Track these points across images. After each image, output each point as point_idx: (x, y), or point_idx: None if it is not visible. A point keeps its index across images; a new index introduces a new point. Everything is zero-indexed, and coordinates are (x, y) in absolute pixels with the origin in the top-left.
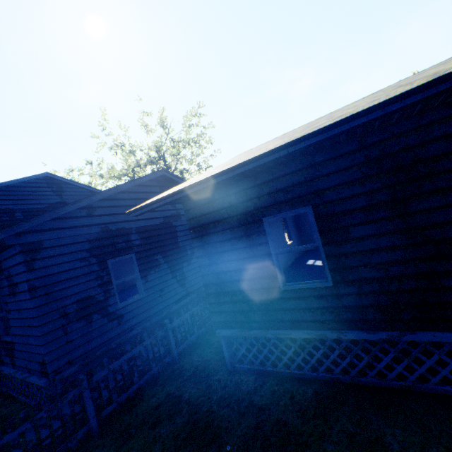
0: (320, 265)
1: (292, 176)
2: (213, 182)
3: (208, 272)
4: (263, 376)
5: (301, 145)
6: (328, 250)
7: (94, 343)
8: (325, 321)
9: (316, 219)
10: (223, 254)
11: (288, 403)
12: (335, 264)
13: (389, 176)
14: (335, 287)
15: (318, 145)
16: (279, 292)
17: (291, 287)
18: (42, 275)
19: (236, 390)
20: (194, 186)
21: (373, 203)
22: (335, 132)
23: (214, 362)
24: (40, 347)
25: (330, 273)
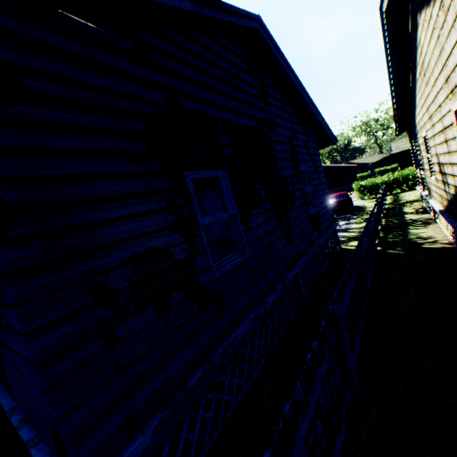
0: None
1: None
2: None
3: None
4: None
5: None
6: None
7: (179, 361)
8: None
9: None
10: None
11: None
12: None
13: None
14: None
15: None
16: None
17: None
18: (25, 175)
19: None
20: None
21: None
22: None
23: None
24: (41, 395)
25: None
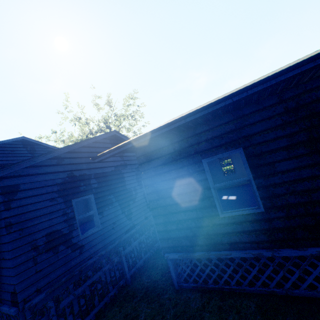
0: (233, 199)
1: (224, 126)
2: (167, 129)
3: (157, 206)
4: (207, 292)
5: (243, 95)
6: (258, 182)
7: (60, 271)
8: (259, 242)
9: (247, 158)
10: (169, 190)
11: (236, 318)
12: (265, 193)
13: (305, 122)
14: (266, 212)
15: (249, 100)
16: (218, 219)
17: (228, 214)
18: (17, 213)
19: (187, 308)
20: (151, 133)
21: (294, 143)
22: (273, 82)
23: (162, 282)
24: (12, 278)
25: (262, 201)
